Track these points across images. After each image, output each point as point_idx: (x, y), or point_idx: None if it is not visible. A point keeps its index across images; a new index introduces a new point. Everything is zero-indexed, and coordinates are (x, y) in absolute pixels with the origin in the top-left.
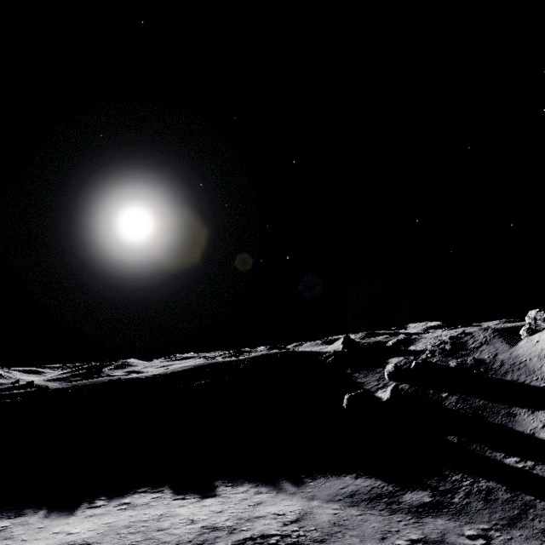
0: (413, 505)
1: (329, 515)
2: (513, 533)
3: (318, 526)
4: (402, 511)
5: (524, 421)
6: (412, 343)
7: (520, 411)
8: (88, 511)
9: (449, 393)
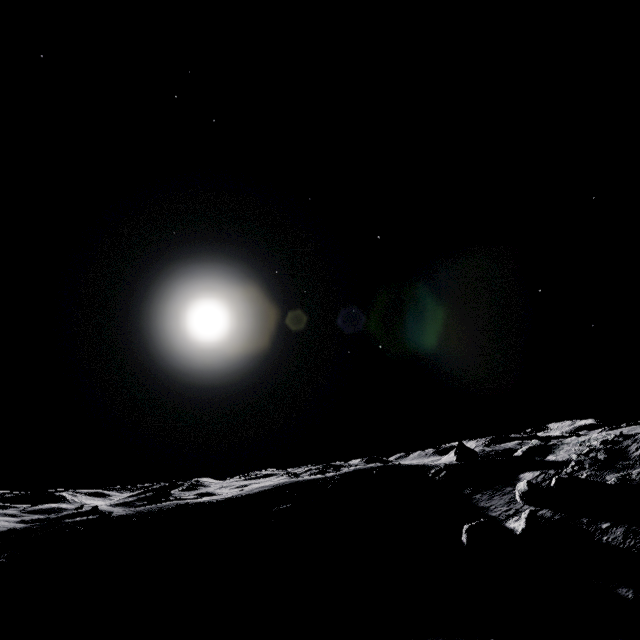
0: None
1: None
2: None
3: None
4: None
5: None
6: (550, 451)
7: None
8: None
9: (611, 523)
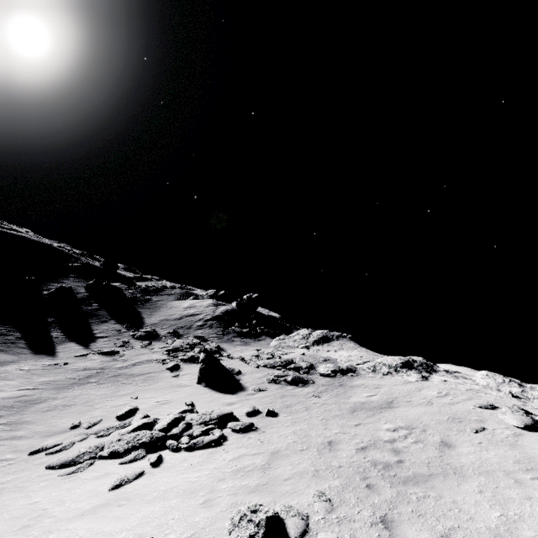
0: None
1: None
2: None
3: None
4: None
5: (104, 325)
6: (144, 281)
7: (111, 322)
8: None
9: (99, 305)
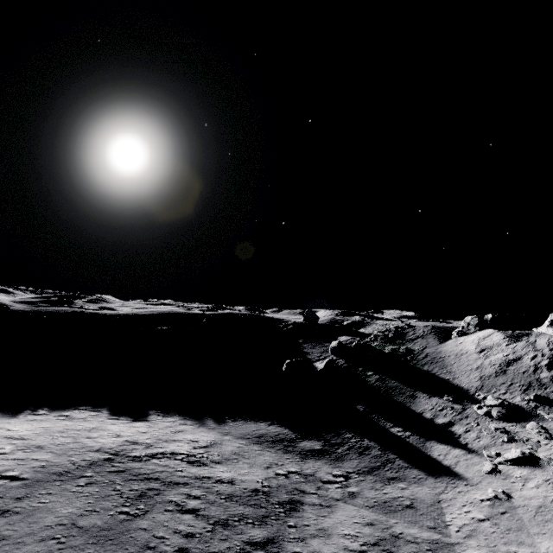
0: (305, 450)
1: (234, 447)
2: (367, 477)
3: (221, 453)
4: (294, 452)
5: (420, 403)
6: (364, 326)
7: (421, 395)
8: (30, 416)
9: (373, 373)
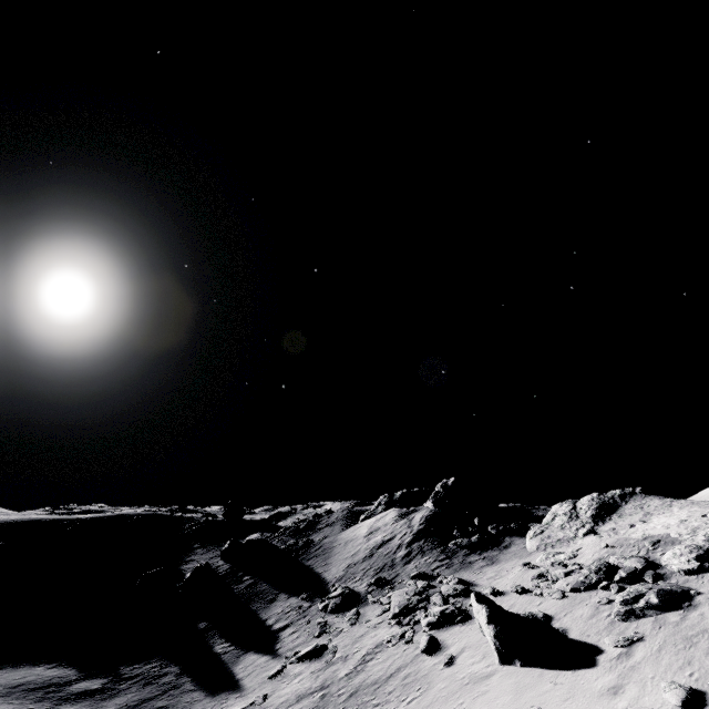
0: (72, 693)
1: None
2: None
3: None
4: (52, 699)
5: (275, 607)
6: (286, 518)
7: (282, 597)
8: None
9: (251, 577)
